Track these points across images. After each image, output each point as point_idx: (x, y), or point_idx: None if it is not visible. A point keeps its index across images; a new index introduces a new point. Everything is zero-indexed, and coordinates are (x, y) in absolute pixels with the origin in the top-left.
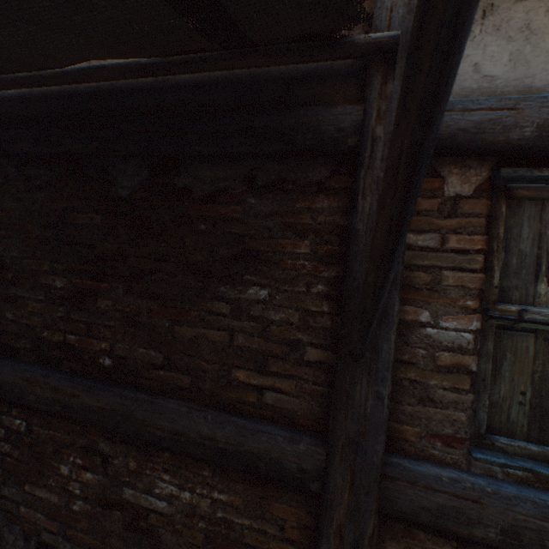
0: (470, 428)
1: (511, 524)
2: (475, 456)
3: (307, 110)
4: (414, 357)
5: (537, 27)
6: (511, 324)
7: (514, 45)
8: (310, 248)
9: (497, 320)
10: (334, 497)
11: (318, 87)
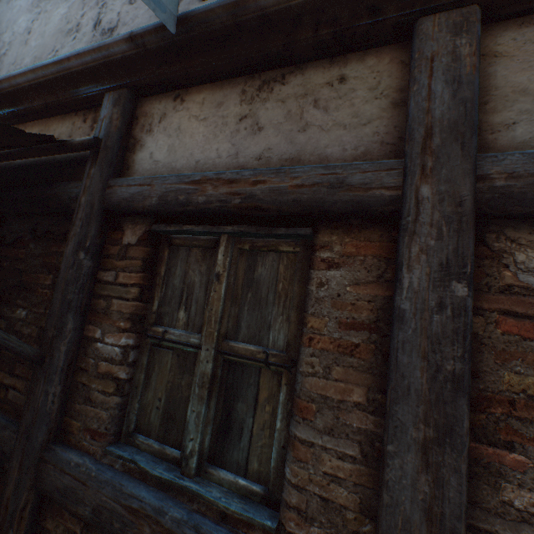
0: (116, 426)
1: (99, 504)
2: (106, 448)
3: (59, 185)
4: (88, 365)
5: (184, 128)
6: (160, 342)
7: (172, 140)
8: (53, 280)
9: (152, 338)
10: (10, 474)
11: (78, 168)
